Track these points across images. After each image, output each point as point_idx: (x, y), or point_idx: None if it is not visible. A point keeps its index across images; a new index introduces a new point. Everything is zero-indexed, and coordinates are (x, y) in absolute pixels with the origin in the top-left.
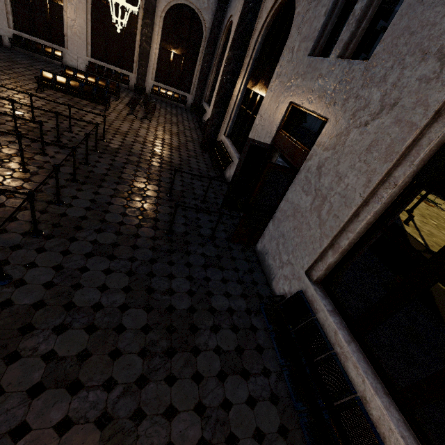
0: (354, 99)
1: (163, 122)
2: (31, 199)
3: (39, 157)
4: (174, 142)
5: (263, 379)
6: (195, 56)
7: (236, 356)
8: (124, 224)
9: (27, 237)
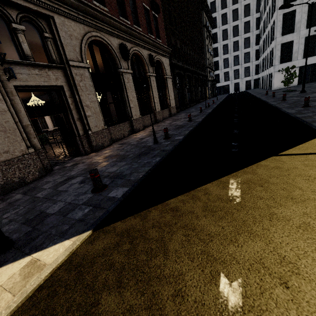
0: None
1: None
2: None
3: None
4: None
5: None
6: None
7: None
8: None
9: None
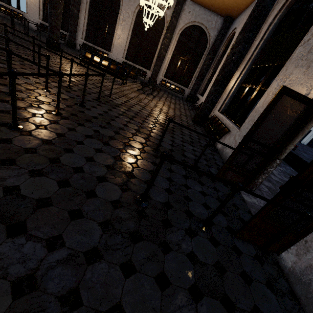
0: None
1: (163, 100)
2: None
3: (40, 91)
4: (170, 113)
5: None
6: (197, 61)
7: None
8: (82, 172)
9: None
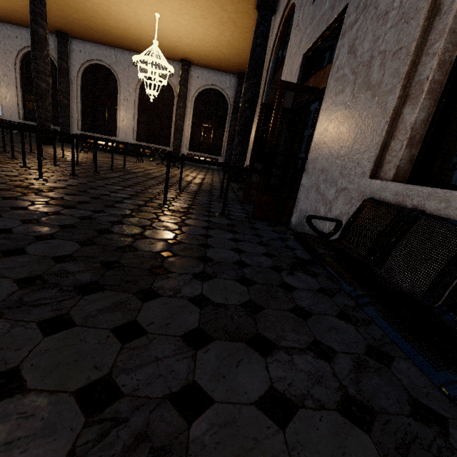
0: None
1: (191, 170)
2: None
3: (49, 166)
4: (199, 176)
5: (313, 362)
6: (222, 125)
7: (241, 313)
8: (109, 195)
9: None
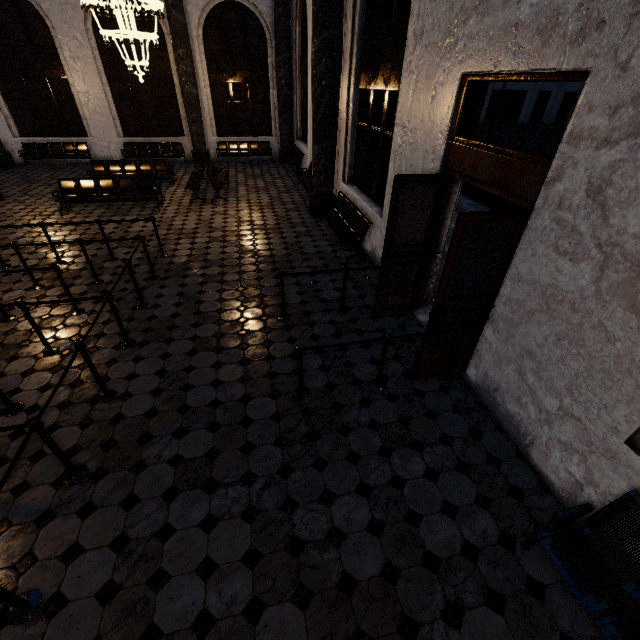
0: None
1: (244, 194)
2: (40, 432)
3: (73, 319)
4: (269, 220)
5: None
6: (263, 76)
7: None
8: (221, 404)
9: (62, 488)
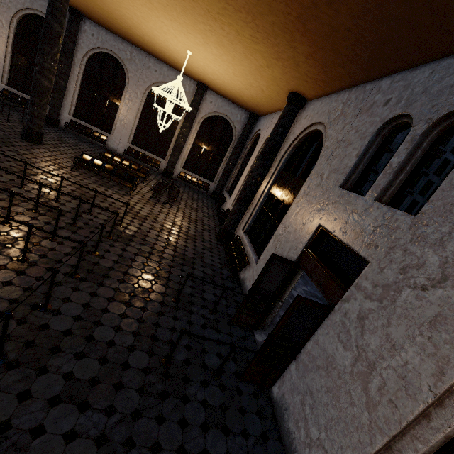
0: (403, 252)
1: (183, 207)
2: (6, 321)
3: (47, 242)
4: (191, 231)
5: None
6: (222, 154)
7: None
8: (114, 345)
9: None
